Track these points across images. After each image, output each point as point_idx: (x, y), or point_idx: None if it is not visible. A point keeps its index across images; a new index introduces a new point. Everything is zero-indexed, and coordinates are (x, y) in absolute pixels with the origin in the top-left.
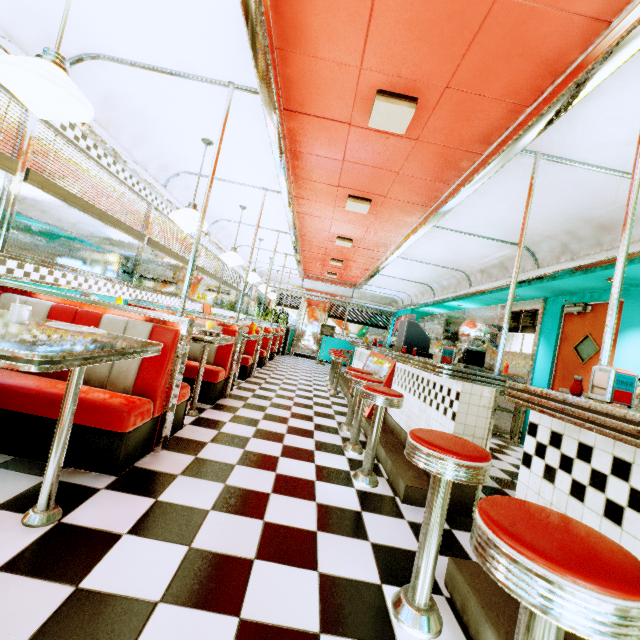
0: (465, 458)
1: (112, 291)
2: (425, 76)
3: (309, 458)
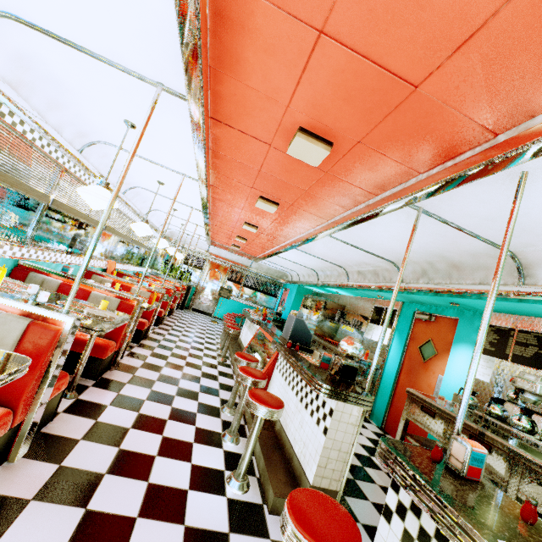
0: None
1: None
2: (343, 129)
3: (186, 455)
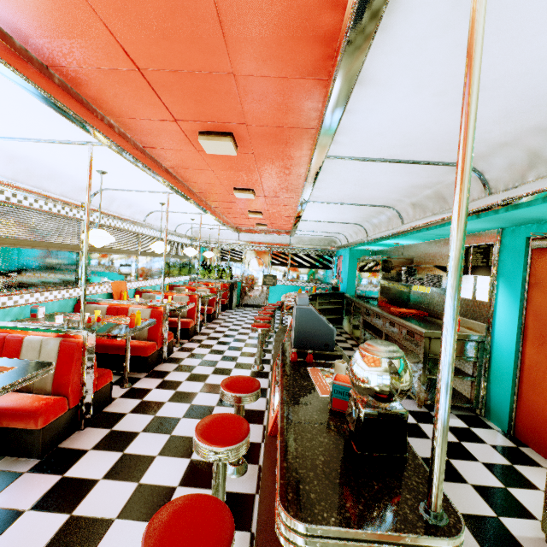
0: None
1: None
2: None
3: None
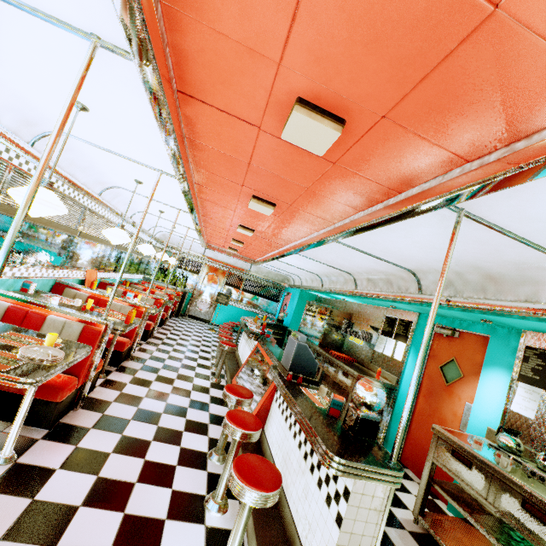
0: None
1: None
2: (361, 96)
3: (153, 545)
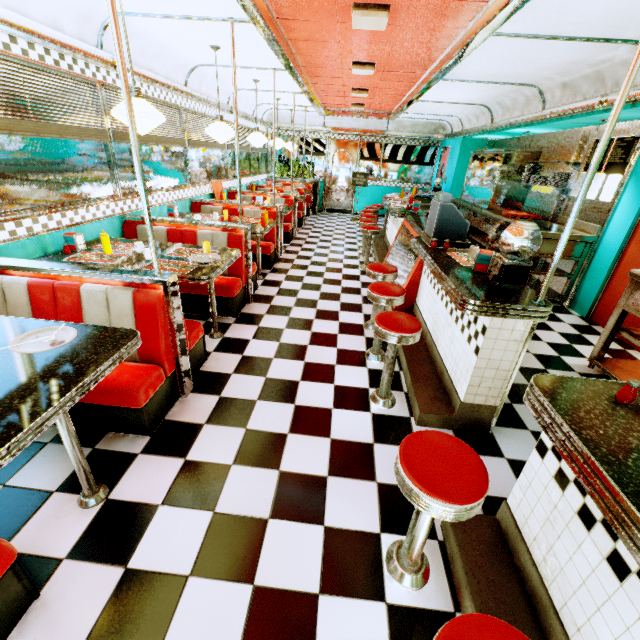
0: (452, 503)
1: (99, 214)
2: None
3: (329, 377)
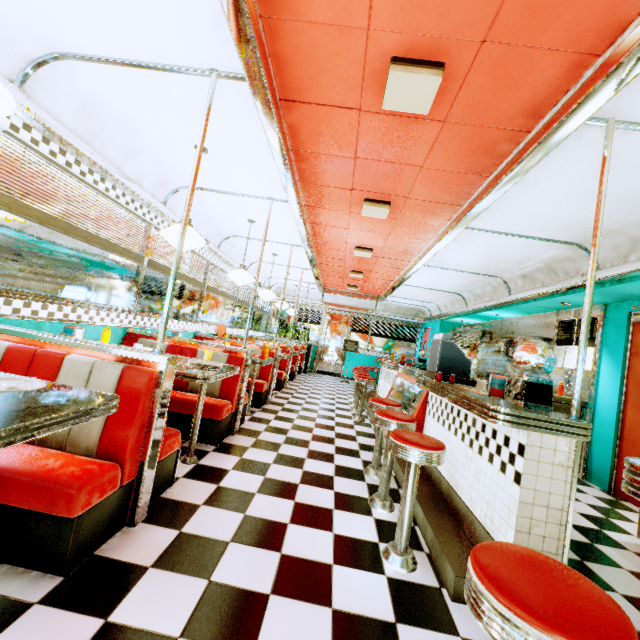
0: None
1: (107, 320)
2: (454, 28)
3: (326, 523)
